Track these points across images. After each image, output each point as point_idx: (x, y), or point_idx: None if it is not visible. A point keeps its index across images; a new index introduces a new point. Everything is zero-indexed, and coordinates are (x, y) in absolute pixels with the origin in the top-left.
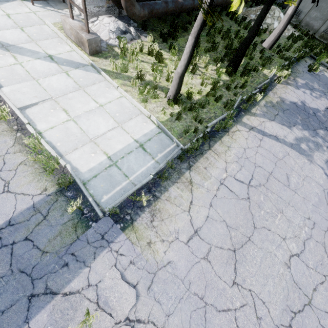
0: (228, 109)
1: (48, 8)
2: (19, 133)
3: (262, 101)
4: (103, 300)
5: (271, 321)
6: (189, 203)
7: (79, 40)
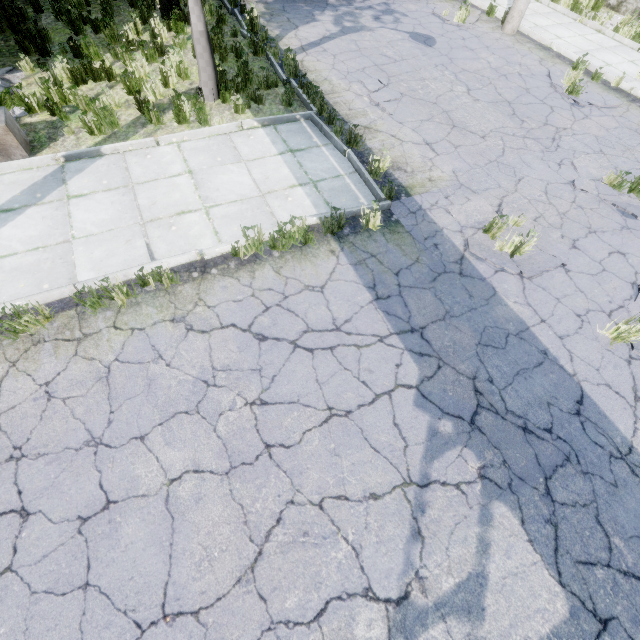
0: (262, 52)
1: None
2: (212, 270)
3: (258, 20)
4: (477, 225)
5: (517, 130)
6: (393, 137)
7: None
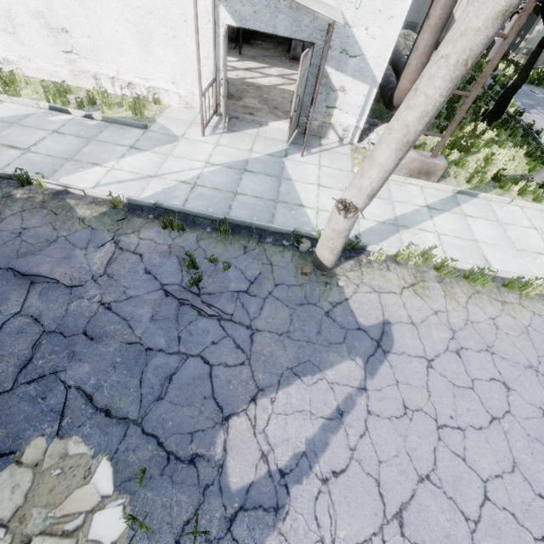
0: None
1: (315, 152)
2: None
3: None
4: None
5: None
6: None
7: (420, 171)
